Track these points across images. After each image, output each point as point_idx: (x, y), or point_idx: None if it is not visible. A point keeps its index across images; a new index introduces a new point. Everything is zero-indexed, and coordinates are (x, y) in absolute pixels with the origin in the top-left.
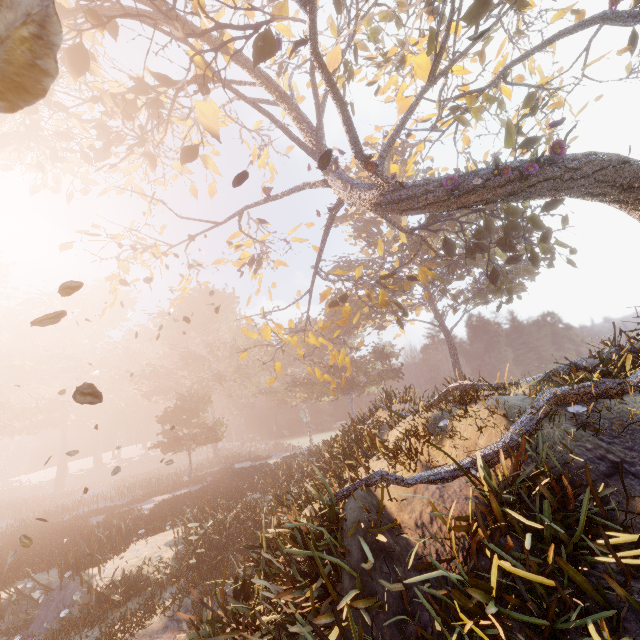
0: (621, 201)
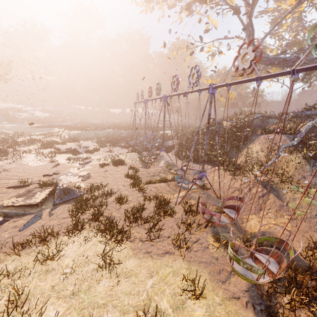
0: None
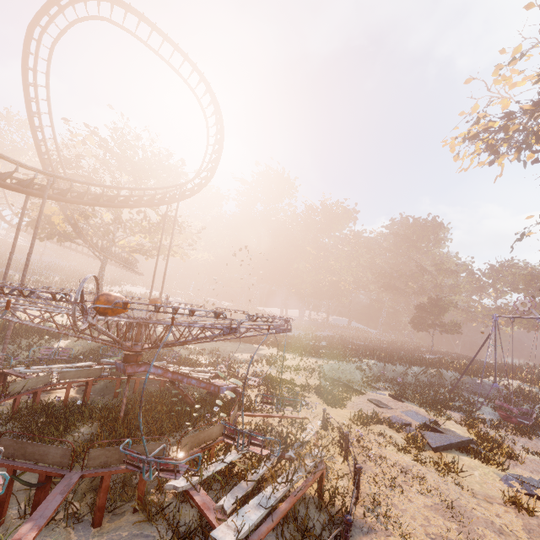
0: None
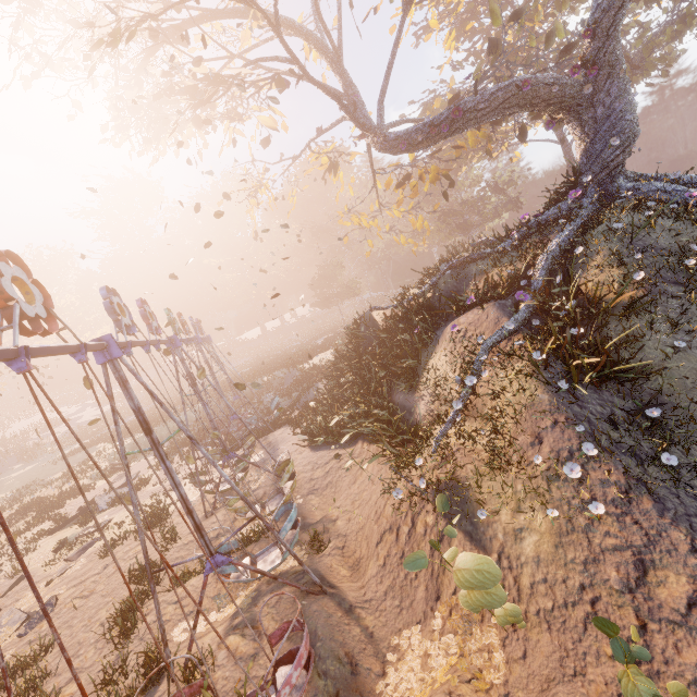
0: (534, 110)
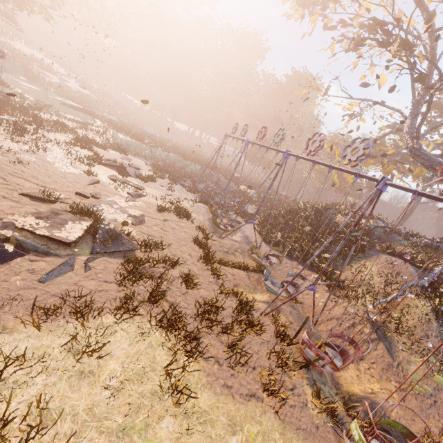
0: None
